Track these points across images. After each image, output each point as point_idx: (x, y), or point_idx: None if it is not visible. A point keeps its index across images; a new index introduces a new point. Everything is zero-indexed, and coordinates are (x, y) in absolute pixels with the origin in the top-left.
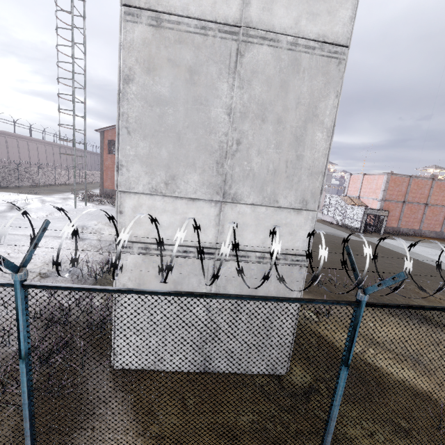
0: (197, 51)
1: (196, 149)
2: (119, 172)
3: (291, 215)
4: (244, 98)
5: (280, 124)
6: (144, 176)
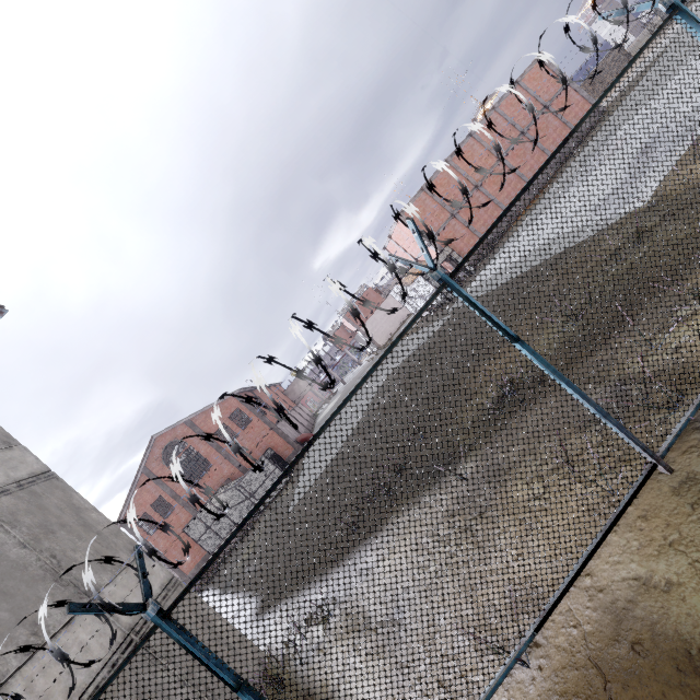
0: None
1: None
2: None
3: None
4: None
5: None
6: None
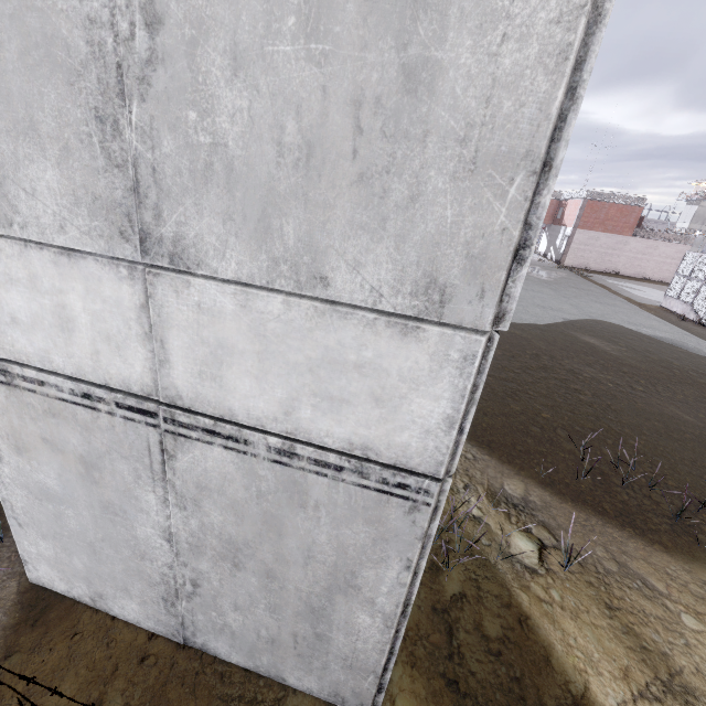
0: None
1: (23, 61)
2: None
3: (379, 336)
4: None
5: None
6: None
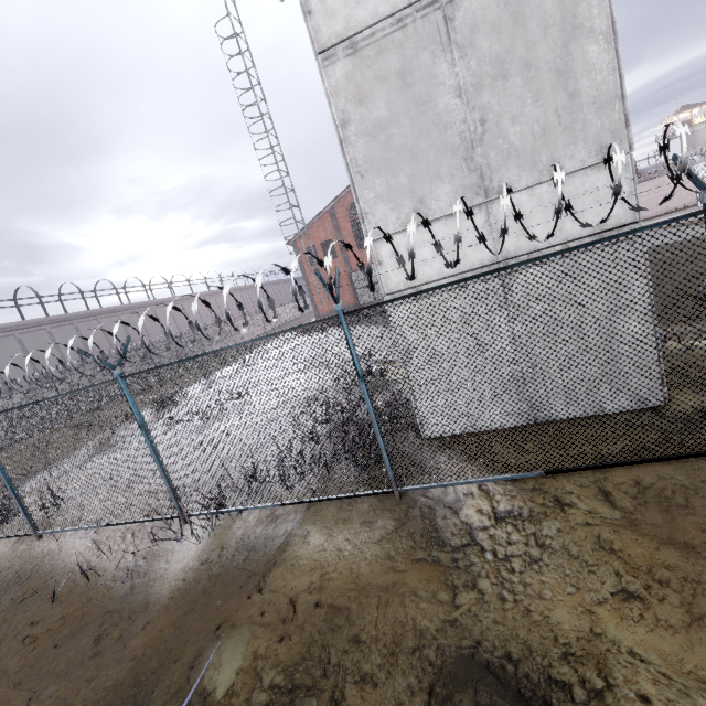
0: (400, 50)
1: (435, 156)
2: (365, 221)
3: (589, 176)
4: (471, 66)
5: (529, 68)
6: (391, 215)
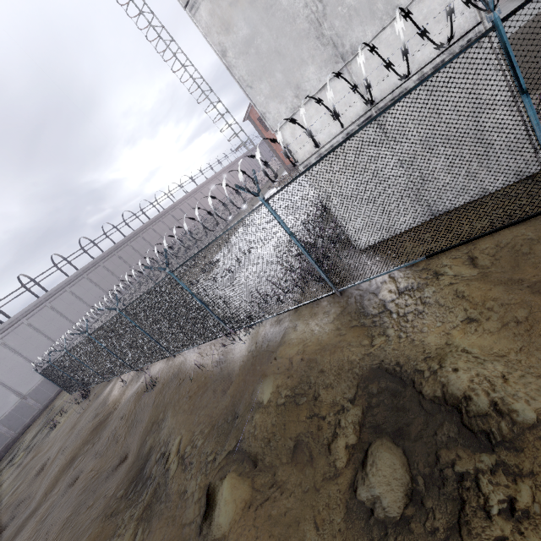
0: None
1: (295, 47)
2: (266, 120)
3: (424, 2)
4: None
5: None
6: (280, 107)
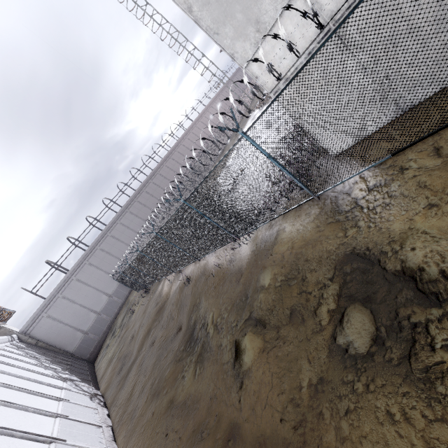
0: None
1: None
2: (235, 60)
3: None
4: None
5: None
6: (245, 45)
